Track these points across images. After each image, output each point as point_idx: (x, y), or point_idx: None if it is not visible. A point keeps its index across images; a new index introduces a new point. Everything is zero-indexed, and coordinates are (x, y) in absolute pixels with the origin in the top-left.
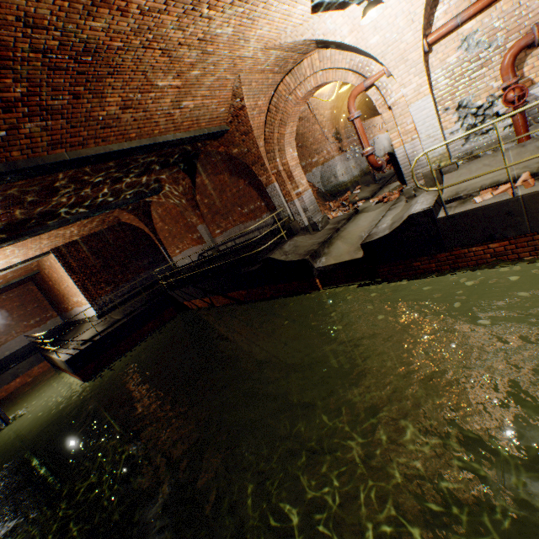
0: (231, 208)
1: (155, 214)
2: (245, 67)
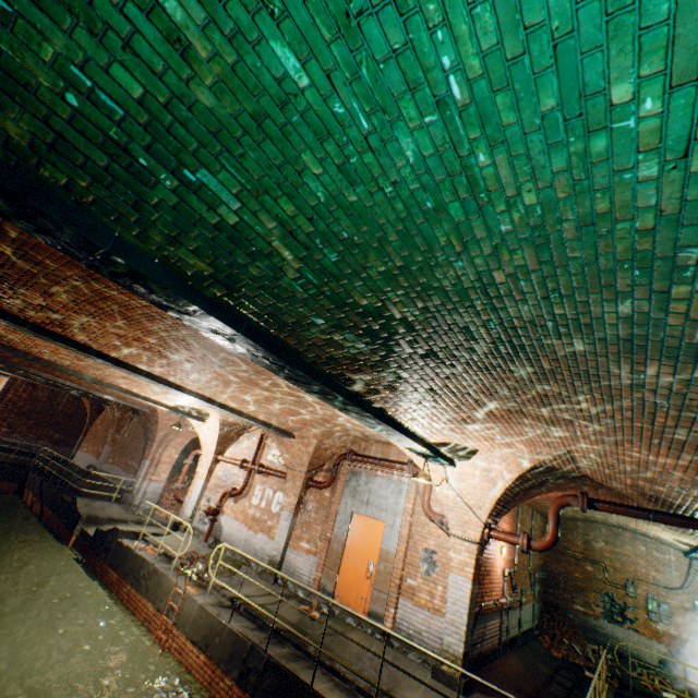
0: (129, 452)
1: (106, 412)
2: None
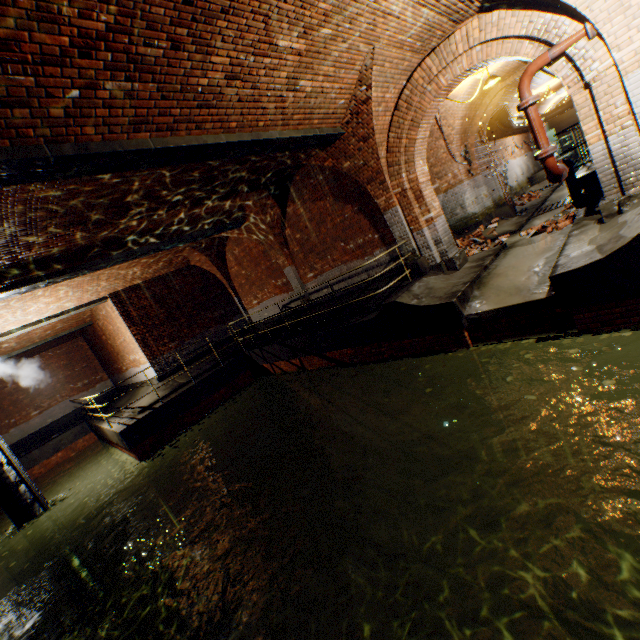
0: (330, 244)
1: (230, 255)
2: (384, 34)
